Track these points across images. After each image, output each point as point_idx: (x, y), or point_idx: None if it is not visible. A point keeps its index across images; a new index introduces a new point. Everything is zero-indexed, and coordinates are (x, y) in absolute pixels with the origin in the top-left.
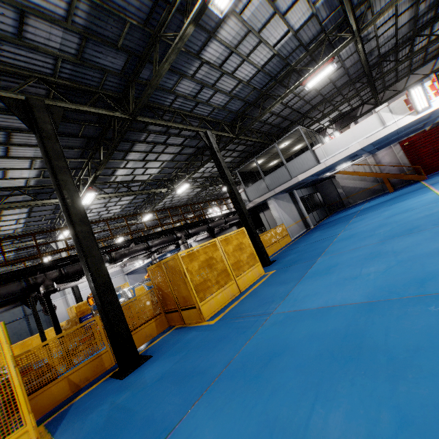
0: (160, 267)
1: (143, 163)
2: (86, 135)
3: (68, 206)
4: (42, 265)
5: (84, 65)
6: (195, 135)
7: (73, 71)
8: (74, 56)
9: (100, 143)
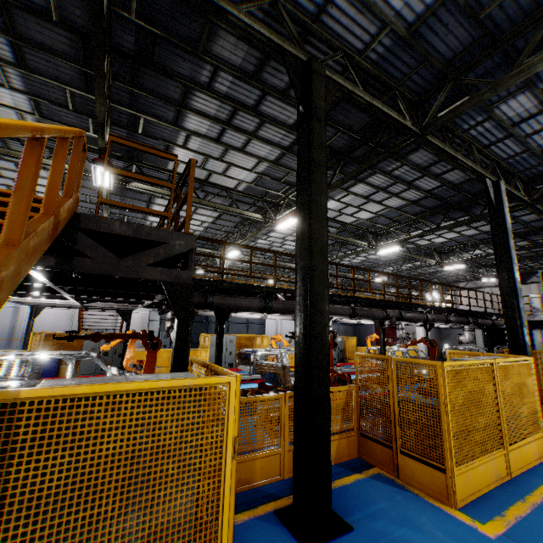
0: (533, 356)
1: (444, 231)
2: (447, 200)
3: (514, 278)
4: (384, 301)
5: (536, 156)
6: (529, 222)
7: (520, 159)
8: (539, 150)
9: (450, 209)
